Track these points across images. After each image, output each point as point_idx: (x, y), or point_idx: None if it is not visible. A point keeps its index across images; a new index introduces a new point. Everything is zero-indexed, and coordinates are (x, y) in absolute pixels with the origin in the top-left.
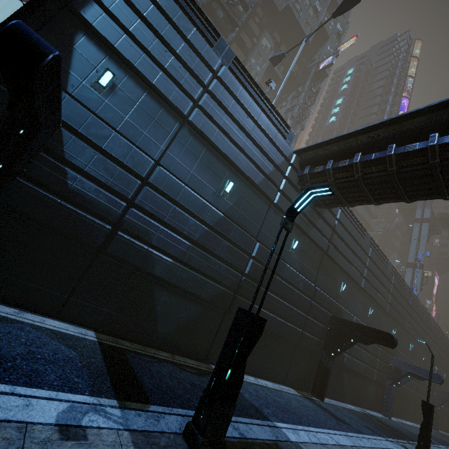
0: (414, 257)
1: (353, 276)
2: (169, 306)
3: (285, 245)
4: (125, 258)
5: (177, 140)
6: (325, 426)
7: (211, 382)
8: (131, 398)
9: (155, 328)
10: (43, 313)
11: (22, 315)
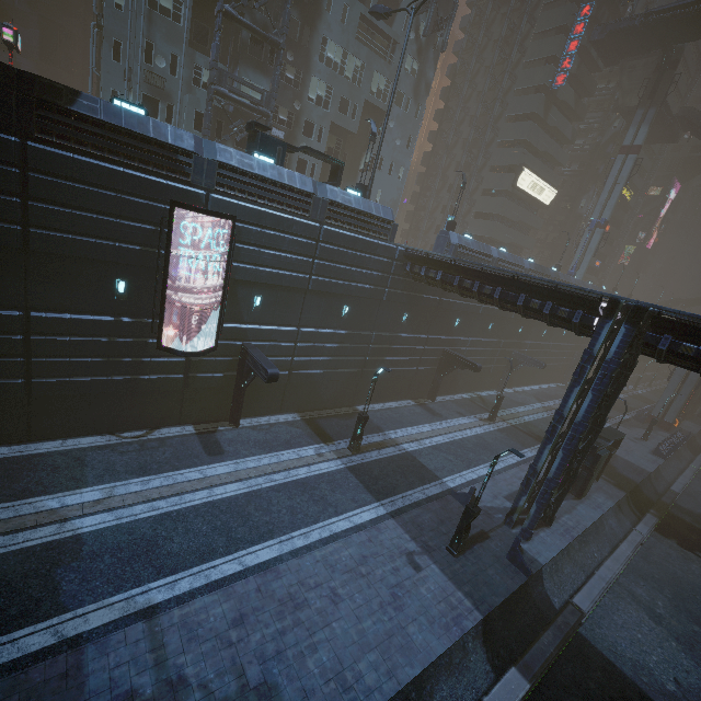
0: (601, 211)
1: (469, 310)
2: (326, 390)
3: (398, 322)
4: (299, 381)
5: (305, 305)
6: (419, 424)
7: (353, 436)
8: (328, 441)
9: (322, 402)
10: (274, 413)
11: (271, 419)
